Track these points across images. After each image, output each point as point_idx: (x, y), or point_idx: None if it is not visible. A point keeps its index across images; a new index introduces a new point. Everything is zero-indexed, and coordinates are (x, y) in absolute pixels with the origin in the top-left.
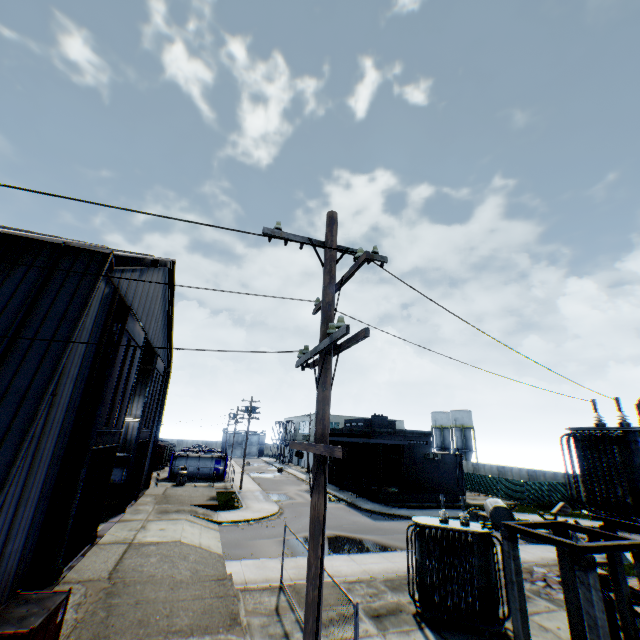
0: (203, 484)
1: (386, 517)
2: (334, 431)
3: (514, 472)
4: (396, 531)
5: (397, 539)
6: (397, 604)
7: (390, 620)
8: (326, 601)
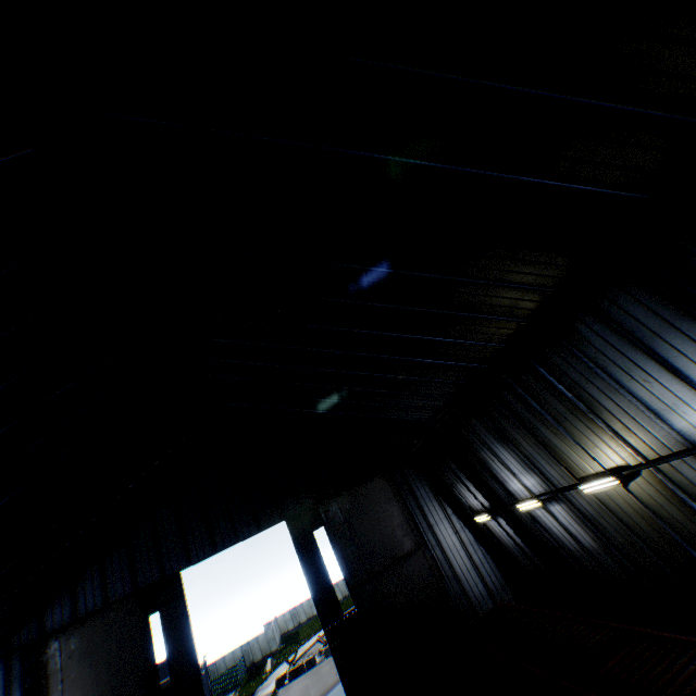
0: None
1: None
2: None
3: None
4: None
5: (324, 688)
6: None
7: None
8: None
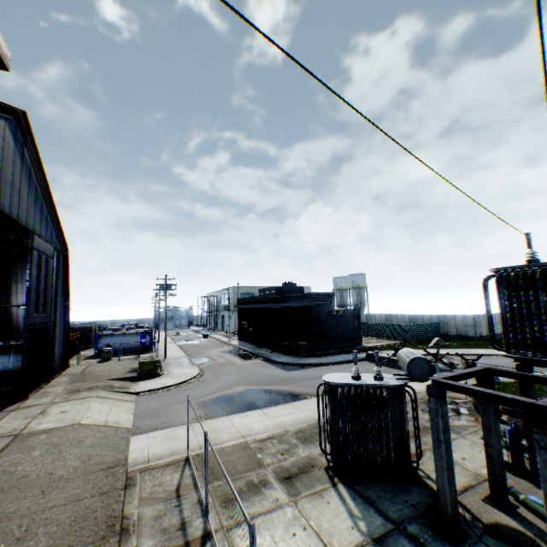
0: (130, 357)
1: (297, 367)
2: (249, 300)
3: (399, 318)
4: (306, 379)
5: (307, 387)
6: (309, 459)
7: (302, 481)
8: (235, 469)
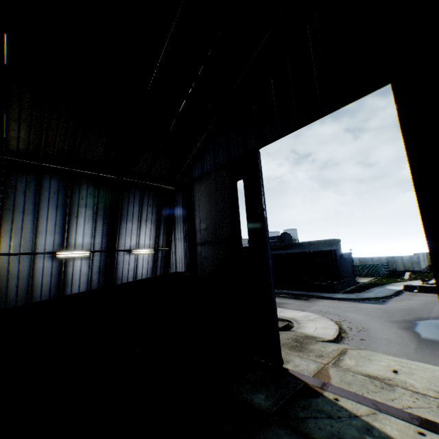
0: None
1: (374, 301)
2: None
3: None
4: (422, 308)
5: None
6: None
7: None
8: None
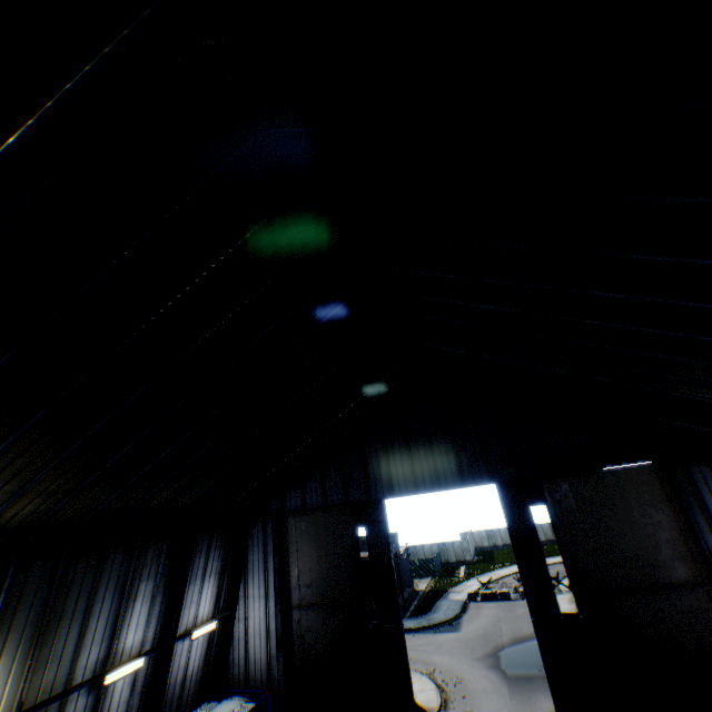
0: None
1: (449, 625)
2: None
3: None
4: (495, 629)
5: (518, 633)
6: None
7: None
8: None
